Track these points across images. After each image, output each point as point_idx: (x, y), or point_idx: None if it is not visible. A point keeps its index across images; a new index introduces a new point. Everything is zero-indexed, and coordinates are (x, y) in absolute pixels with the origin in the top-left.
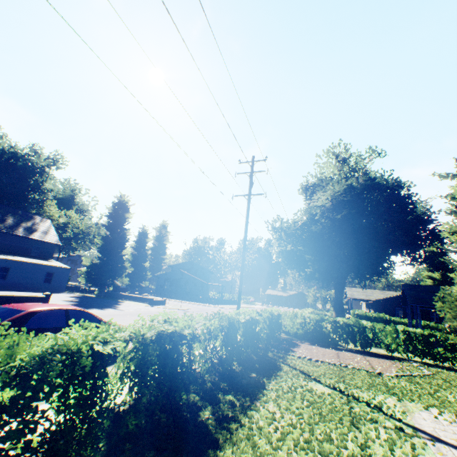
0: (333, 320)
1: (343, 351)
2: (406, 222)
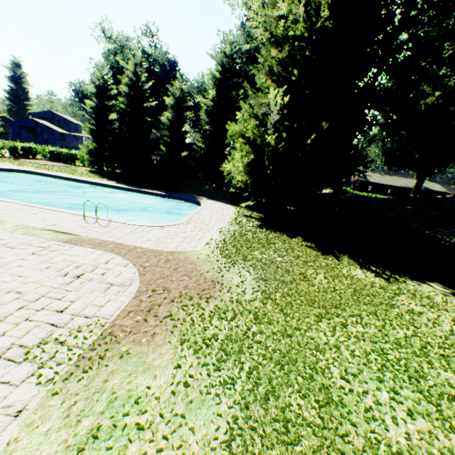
0: (60, 151)
1: (57, 163)
2: (183, 96)
